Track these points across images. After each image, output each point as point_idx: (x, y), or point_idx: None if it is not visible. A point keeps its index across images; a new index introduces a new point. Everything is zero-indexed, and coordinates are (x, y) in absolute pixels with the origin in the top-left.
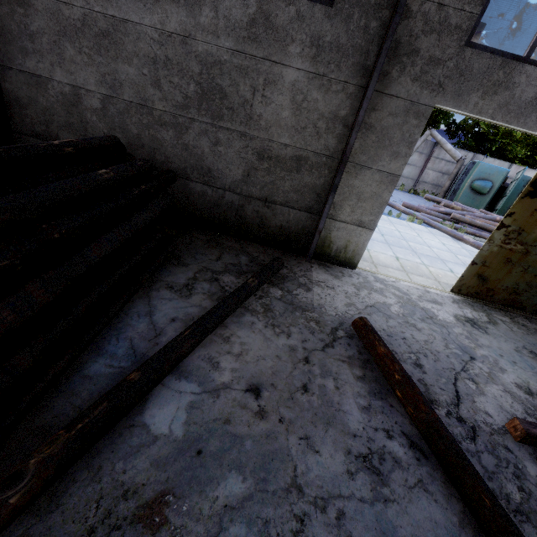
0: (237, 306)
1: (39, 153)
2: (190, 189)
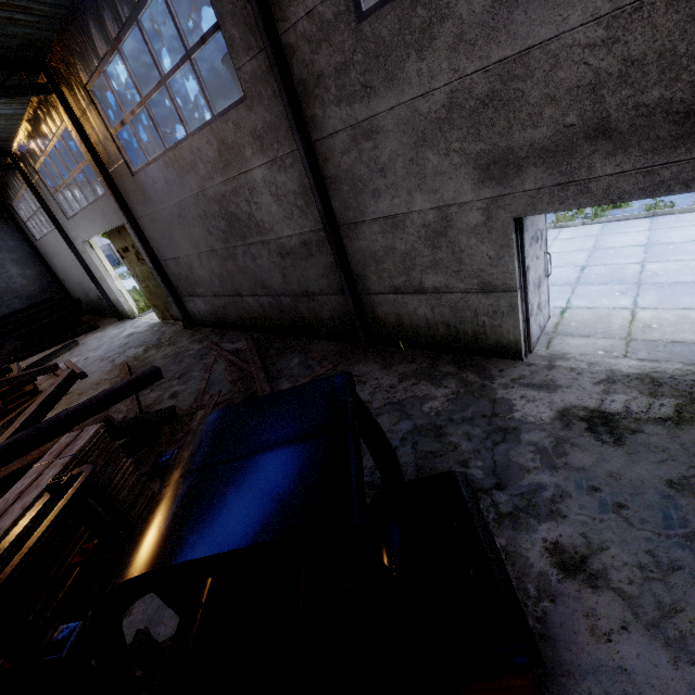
0: (55, 343)
1: (16, 312)
2: (95, 302)
